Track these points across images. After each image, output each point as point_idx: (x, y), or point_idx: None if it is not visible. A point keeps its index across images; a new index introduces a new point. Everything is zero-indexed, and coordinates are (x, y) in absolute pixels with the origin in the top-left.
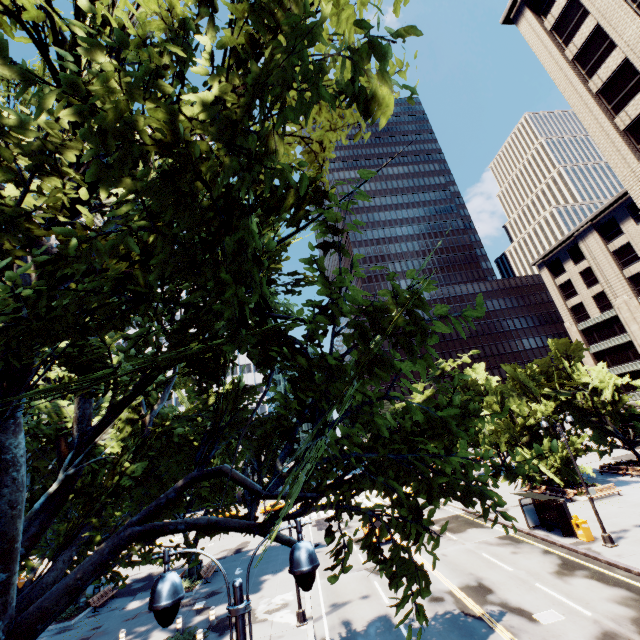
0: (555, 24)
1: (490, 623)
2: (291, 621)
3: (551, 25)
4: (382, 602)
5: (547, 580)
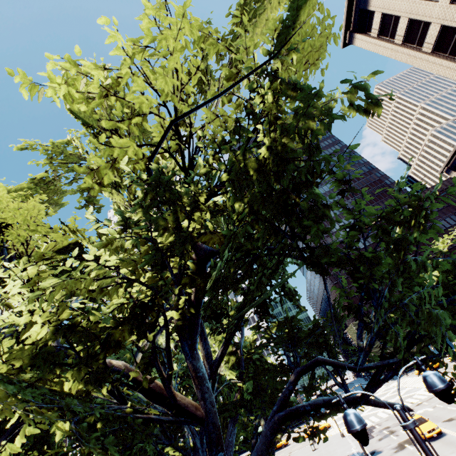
0: (379, 32)
1: None
2: None
3: (376, 34)
4: None
5: None
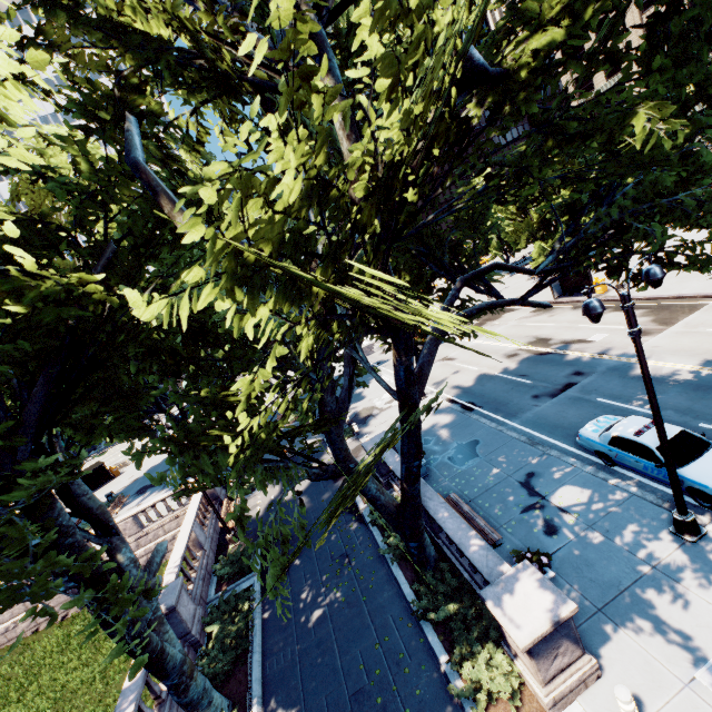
0: None
1: (561, 353)
2: None
3: None
4: (472, 370)
5: (585, 322)
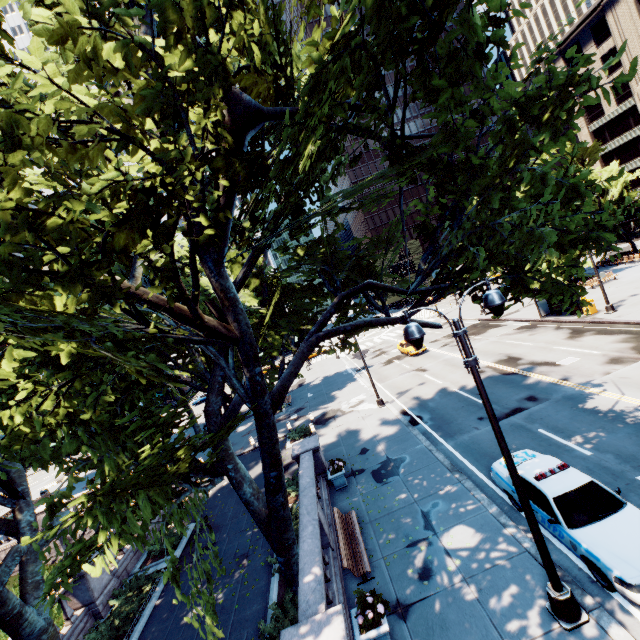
0: None
1: (524, 374)
2: (372, 407)
3: None
4: (436, 383)
5: (562, 343)
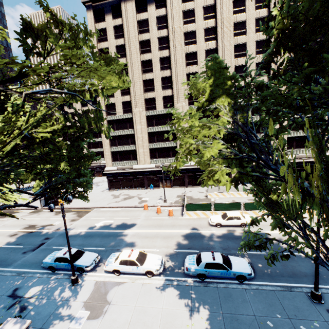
0: (98, 30)
1: (41, 230)
2: None
3: (97, 28)
4: None
5: (54, 217)
